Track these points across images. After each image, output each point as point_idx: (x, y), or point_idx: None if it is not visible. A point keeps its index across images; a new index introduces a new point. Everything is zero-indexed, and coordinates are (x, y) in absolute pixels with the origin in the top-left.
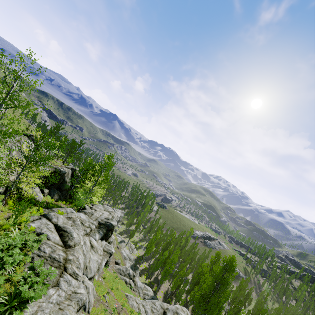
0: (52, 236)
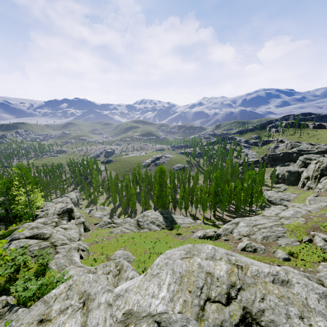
0: (31, 243)
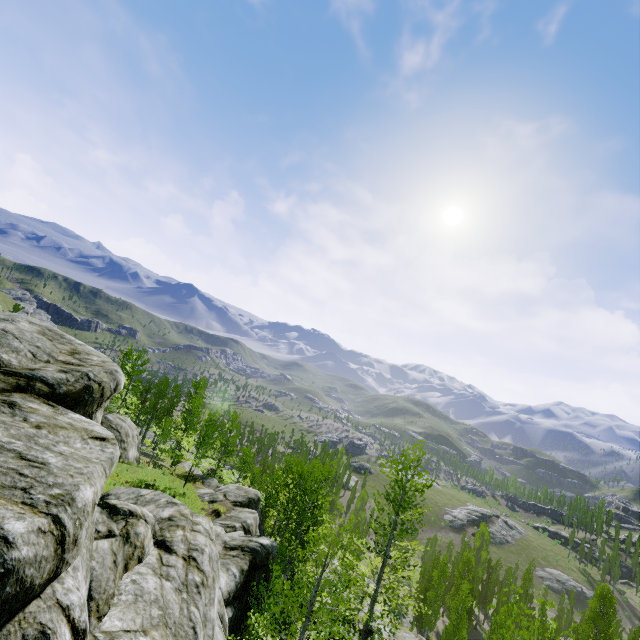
0: None
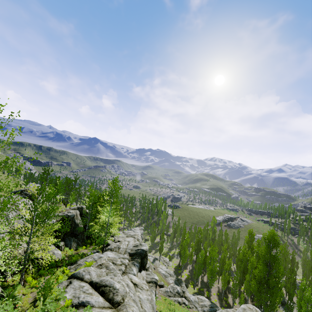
0: (94, 301)
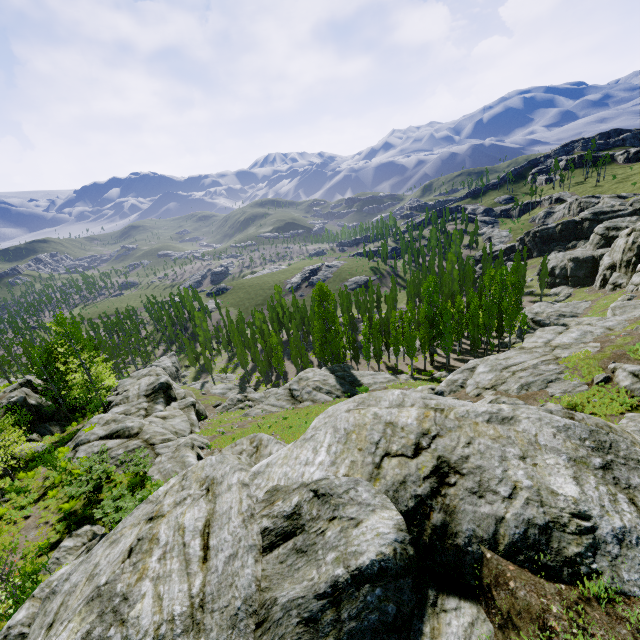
0: (111, 445)
